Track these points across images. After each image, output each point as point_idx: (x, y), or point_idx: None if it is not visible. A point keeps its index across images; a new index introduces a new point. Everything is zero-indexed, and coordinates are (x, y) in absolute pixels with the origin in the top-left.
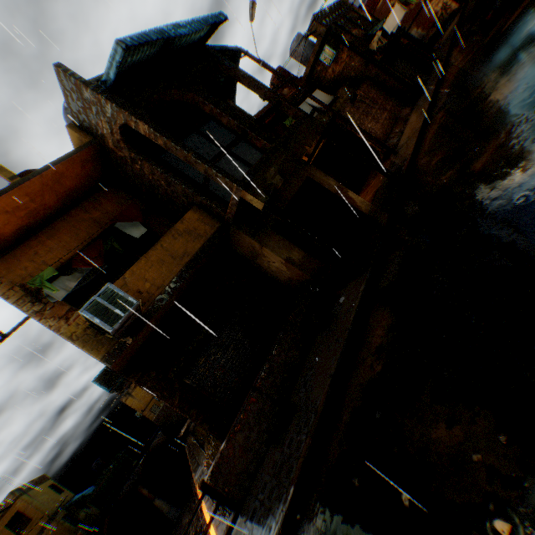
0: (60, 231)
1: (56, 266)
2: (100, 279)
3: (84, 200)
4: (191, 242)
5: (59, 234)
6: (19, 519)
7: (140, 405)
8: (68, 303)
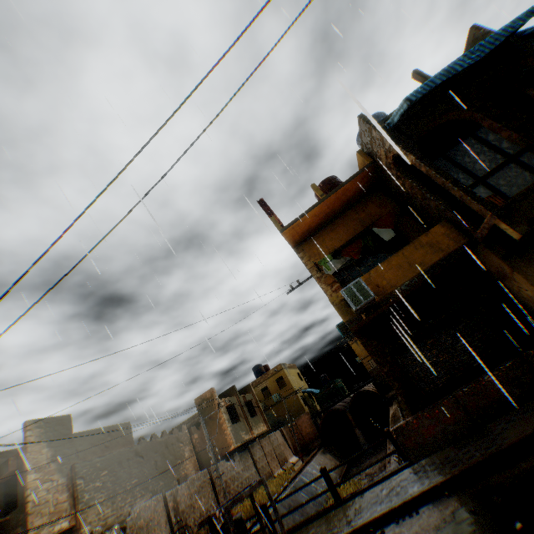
0: (338, 226)
1: (331, 250)
2: (354, 265)
3: (356, 203)
4: (430, 255)
5: (337, 228)
6: (280, 381)
7: (361, 353)
8: (333, 276)
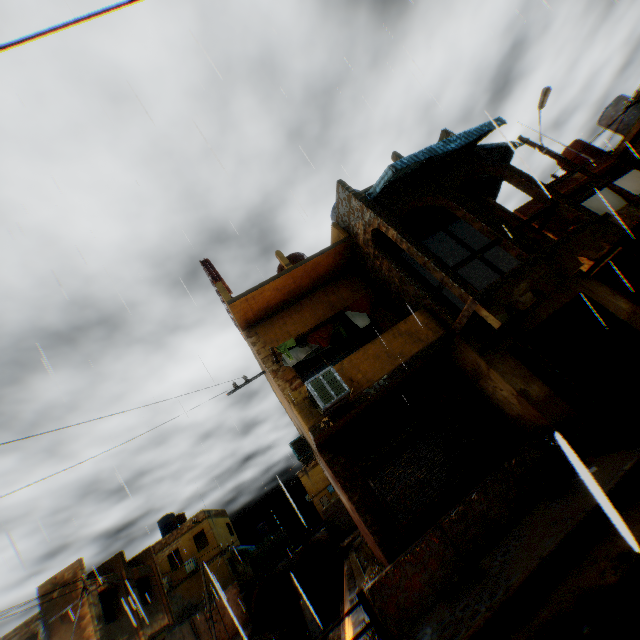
0: (304, 308)
1: (294, 336)
2: (322, 356)
3: (326, 284)
4: (409, 345)
5: (302, 310)
6: (199, 538)
7: (313, 488)
8: (294, 370)
